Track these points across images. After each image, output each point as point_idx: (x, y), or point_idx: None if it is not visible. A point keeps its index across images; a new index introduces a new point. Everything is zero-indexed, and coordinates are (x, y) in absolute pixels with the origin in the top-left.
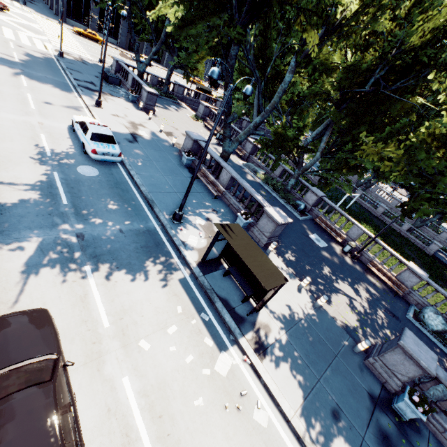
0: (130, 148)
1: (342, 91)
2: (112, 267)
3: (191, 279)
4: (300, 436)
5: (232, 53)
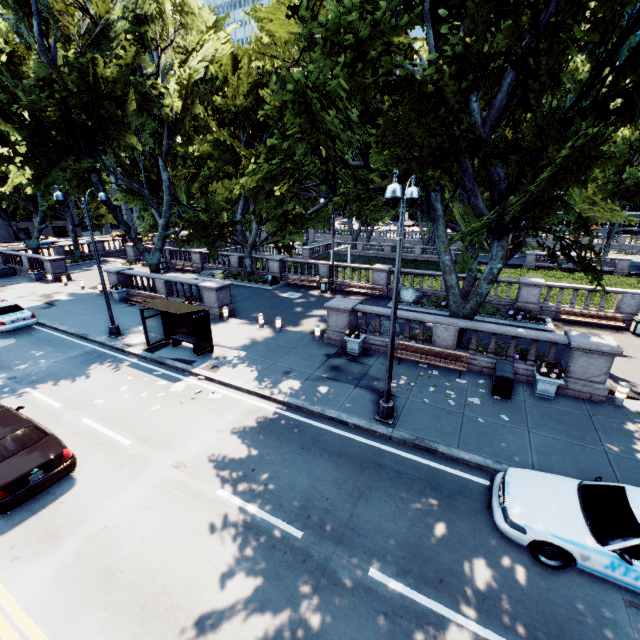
0: (48, 312)
1: (236, 164)
2: (54, 381)
3: (141, 361)
4: (250, 390)
5: (94, 180)
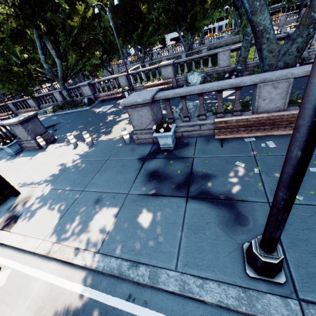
0: None
1: (12, 3)
2: None
3: None
4: (45, 254)
5: None
